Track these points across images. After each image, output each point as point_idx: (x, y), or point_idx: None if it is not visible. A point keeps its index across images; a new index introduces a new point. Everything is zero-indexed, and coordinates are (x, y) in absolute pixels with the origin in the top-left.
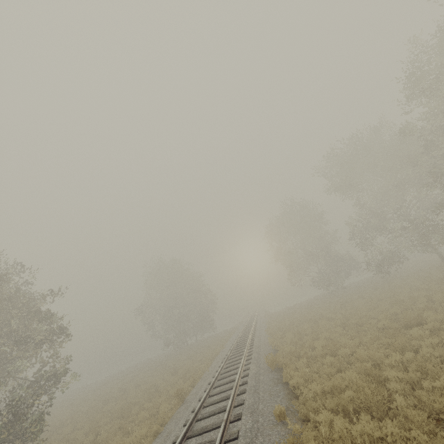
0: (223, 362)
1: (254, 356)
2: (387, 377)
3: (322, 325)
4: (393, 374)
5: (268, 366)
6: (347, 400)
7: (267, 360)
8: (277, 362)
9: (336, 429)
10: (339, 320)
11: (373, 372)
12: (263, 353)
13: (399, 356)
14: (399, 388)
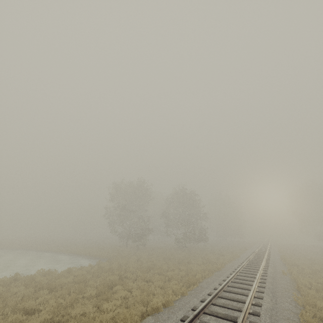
0: (258, 247)
1: (272, 250)
2: (315, 261)
3: (308, 253)
4: (316, 260)
5: (278, 253)
6: (300, 259)
7: (278, 250)
8: (282, 252)
9: (294, 259)
10: (316, 253)
11: (311, 259)
12: (276, 251)
13: (322, 259)
14: (316, 262)
